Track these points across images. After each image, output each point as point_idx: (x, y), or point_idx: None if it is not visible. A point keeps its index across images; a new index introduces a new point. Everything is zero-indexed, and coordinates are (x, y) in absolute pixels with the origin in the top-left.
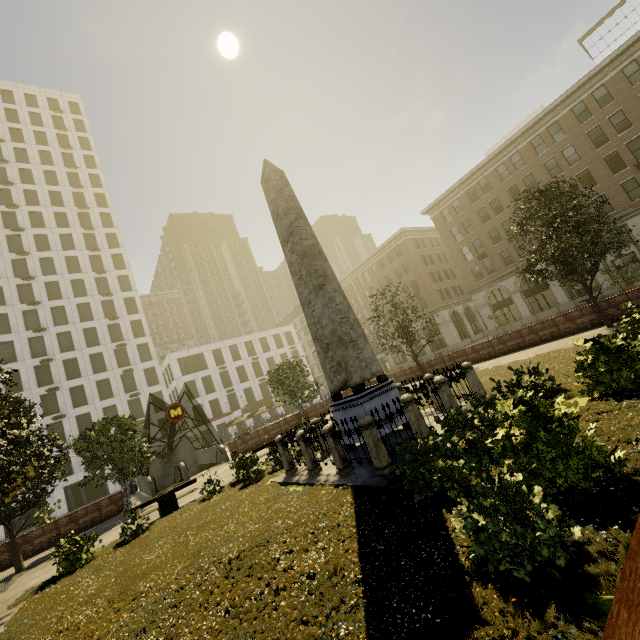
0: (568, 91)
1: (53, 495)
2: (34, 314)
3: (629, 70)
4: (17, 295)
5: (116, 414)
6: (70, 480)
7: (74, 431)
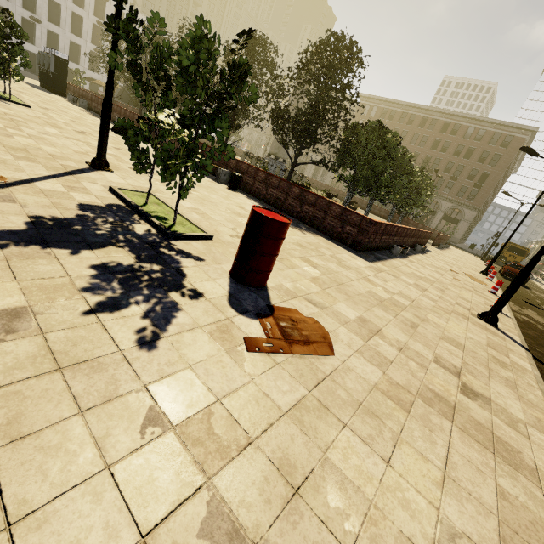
0: (453, 112)
1: None
2: None
3: (470, 130)
4: None
5: (80, 26)
6: (31, 48)
7: (44, 10)
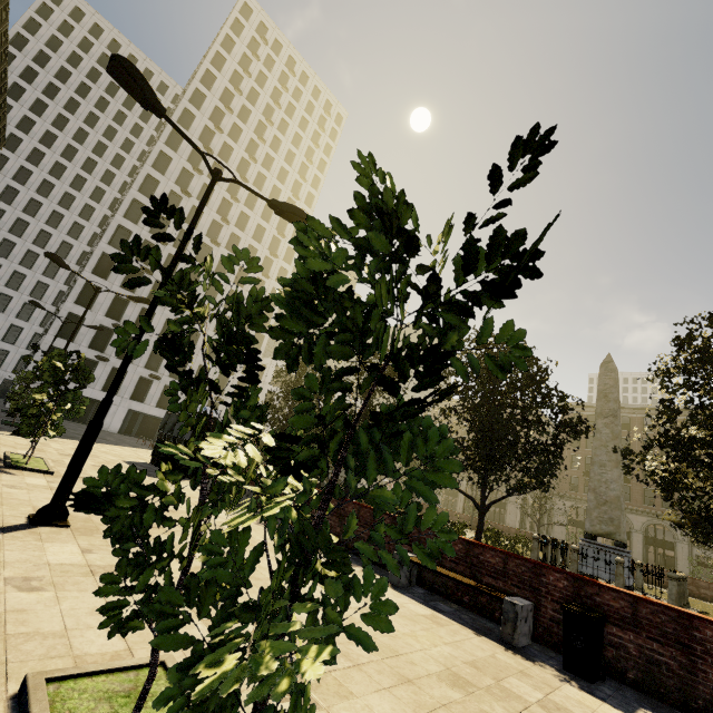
0: None
1: (118, 409)
2: (208, 250)
3: None
4: (208, 227)
5: None
6: (137, 406)
7: None
